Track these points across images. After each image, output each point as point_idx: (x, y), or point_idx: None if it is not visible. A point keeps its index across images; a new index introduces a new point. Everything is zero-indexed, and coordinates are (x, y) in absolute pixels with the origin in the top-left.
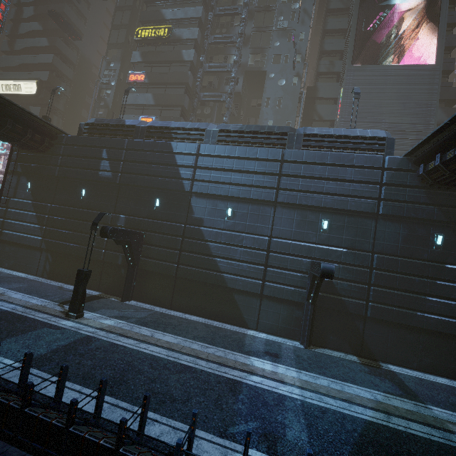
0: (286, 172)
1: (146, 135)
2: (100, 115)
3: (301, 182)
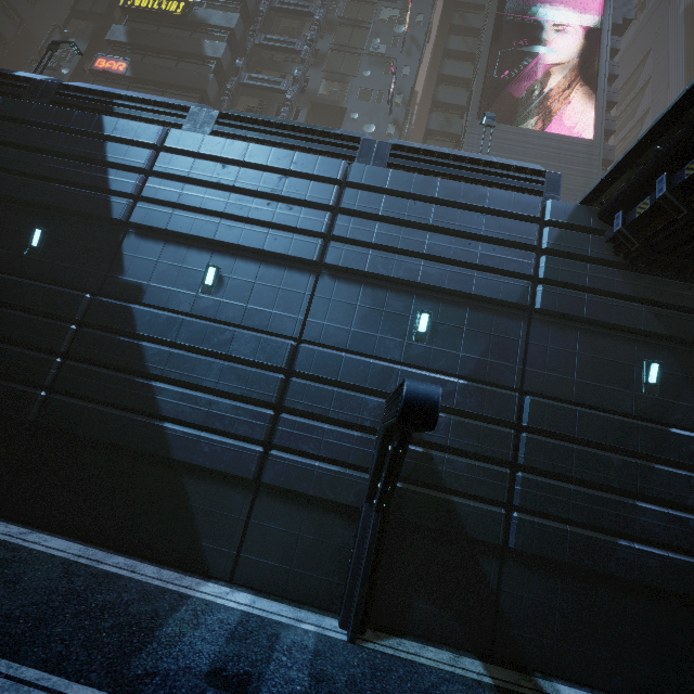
0: (349, 205)
1: (53, 99)
2: None
3: (378, 227)
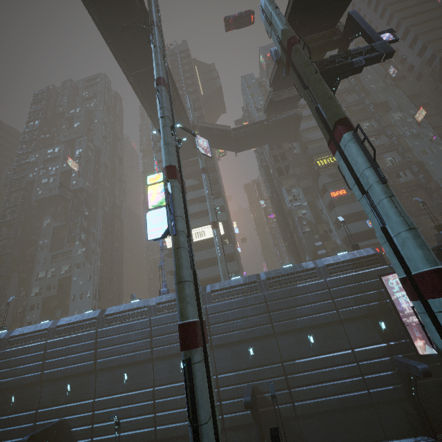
0: None
1: None
2: (307, 231)
3: None
